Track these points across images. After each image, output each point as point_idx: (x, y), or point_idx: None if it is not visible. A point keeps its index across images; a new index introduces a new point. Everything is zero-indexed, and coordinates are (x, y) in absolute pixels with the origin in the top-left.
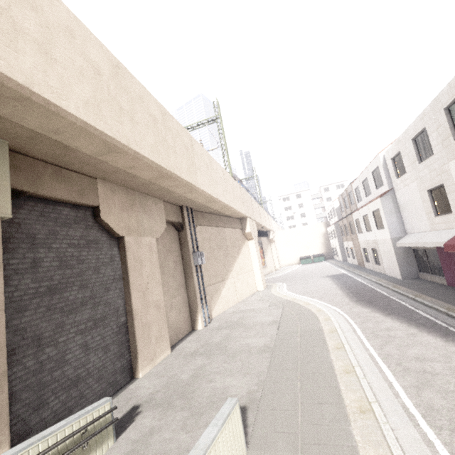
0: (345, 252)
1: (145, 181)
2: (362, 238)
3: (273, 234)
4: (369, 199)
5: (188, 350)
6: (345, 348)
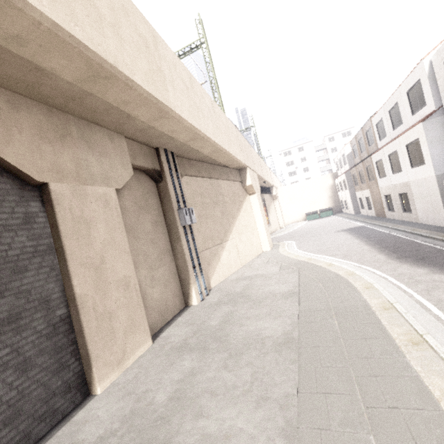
0: (358, 203)
1: (71, 88)
2: (385, 183)
3: (276, 191)
4: (398, 132)
5: (175, 341)
6: (430, 345)
